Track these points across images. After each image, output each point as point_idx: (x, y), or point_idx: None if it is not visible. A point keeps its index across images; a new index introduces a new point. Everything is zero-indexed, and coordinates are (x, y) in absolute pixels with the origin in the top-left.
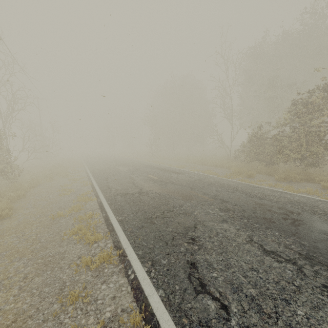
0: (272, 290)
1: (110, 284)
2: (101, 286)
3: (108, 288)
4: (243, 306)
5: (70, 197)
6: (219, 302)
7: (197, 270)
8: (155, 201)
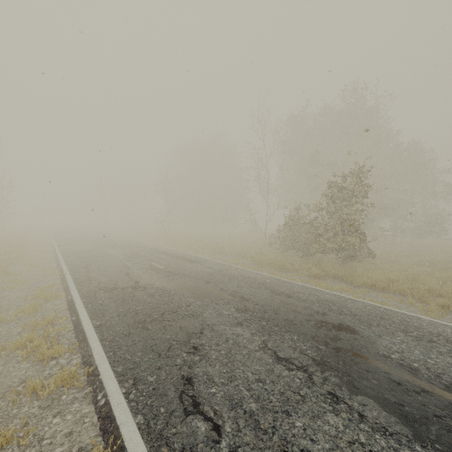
0: (276, 402)
1: (68, 415)
2: (52, 419)
3: (64, 421)
4: (239, 424)
5: (22, 292)
6: (211, 423)
7: (192, 386)
8: (154, 298)
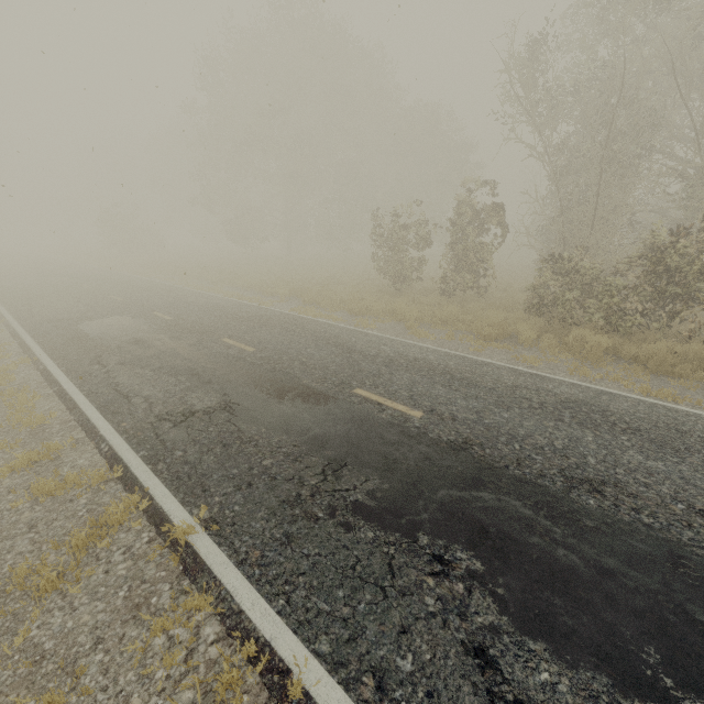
0: None
1: None
2: None
3: None
4: None
5: None
6: None
7: None
8: None
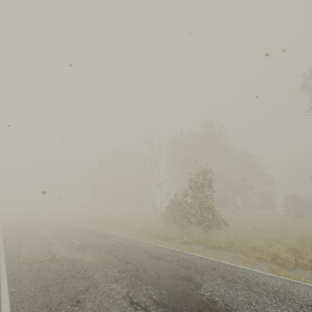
0: None
1: None
2: None
3: None
4: None
5: None
6: None
7: None
8: (62, 267)
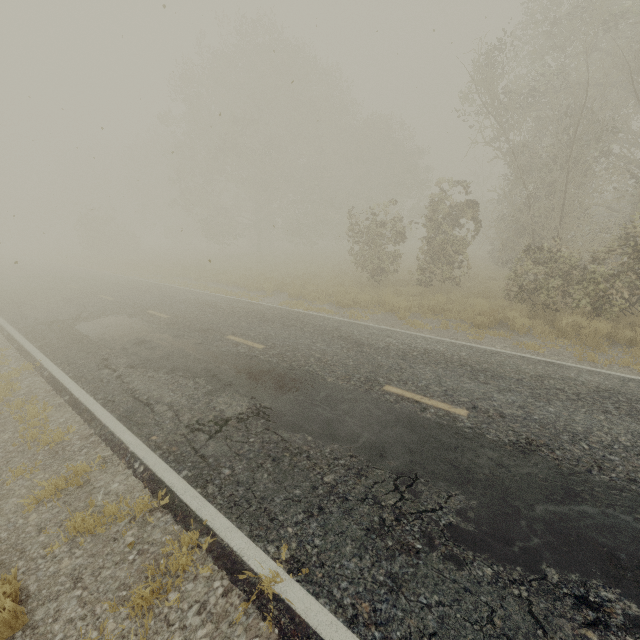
0: None
1: None
2: None
3: None
4: None
5: None
6: None
7: None
8: None
